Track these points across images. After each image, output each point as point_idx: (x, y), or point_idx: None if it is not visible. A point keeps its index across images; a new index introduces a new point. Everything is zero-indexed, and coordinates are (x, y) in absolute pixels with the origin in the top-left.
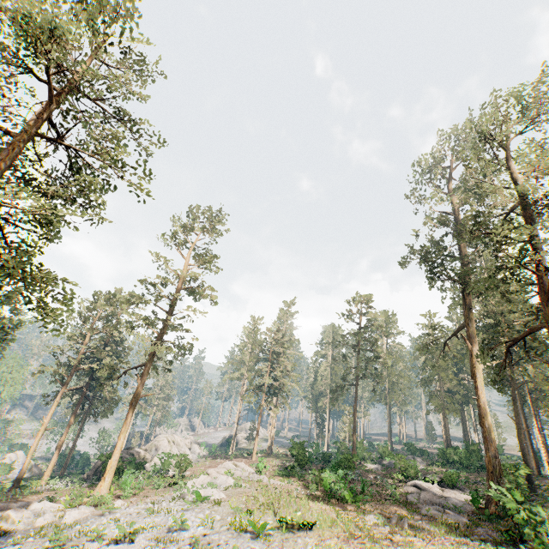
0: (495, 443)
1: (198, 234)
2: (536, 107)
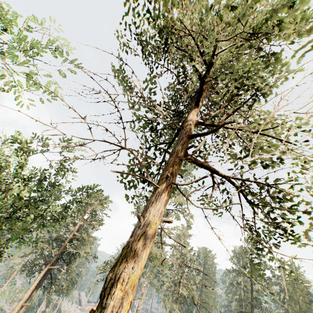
0: None
1: None
2: None
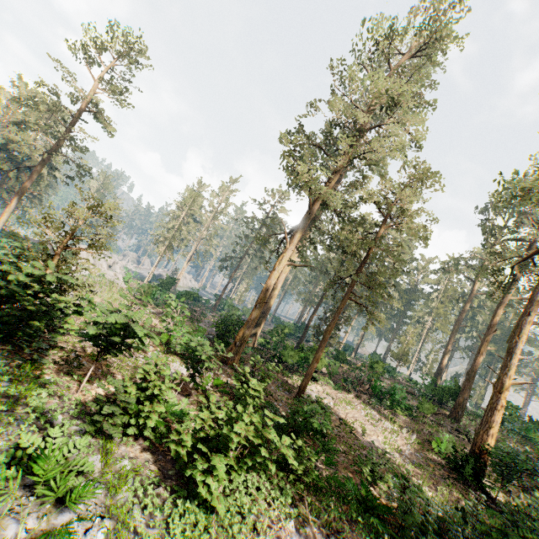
0: (269, 306)
1: (116, 58)
2: (426, 30)
